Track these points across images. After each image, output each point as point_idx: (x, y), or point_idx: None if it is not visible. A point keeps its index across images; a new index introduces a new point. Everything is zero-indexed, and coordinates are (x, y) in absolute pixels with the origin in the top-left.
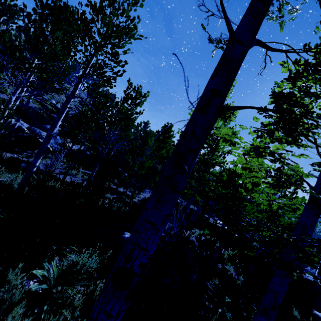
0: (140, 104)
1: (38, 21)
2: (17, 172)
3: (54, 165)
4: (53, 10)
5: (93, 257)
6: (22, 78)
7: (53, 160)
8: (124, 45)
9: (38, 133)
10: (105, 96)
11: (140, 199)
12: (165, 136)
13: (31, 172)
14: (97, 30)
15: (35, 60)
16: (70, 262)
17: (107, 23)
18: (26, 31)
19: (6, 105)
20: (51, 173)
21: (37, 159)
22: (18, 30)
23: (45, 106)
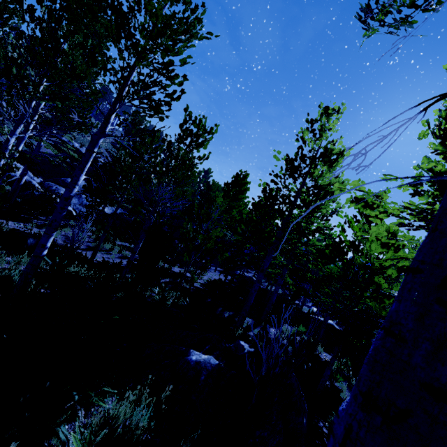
0: (203, 144)
1: (47, 21)
2: (21, 252)
3: (78, 240)
4: (68, 1)
5: (142, 405)
6: (25, 109)
7: (75, 232)
8: (182, 50)
9: (55, 190)
10: (153, 132)
11: (203, 282)
12: (238, 190)
13: (40, 257)
14: (139, 26)
15: (44, 80)
16: (105, 414)
17: (155, 12)
18: (27, 35)
19: (1, 151)
20: (74, 252)
21: (49, 237)
22: (19, 37)
23: (64, 151)
